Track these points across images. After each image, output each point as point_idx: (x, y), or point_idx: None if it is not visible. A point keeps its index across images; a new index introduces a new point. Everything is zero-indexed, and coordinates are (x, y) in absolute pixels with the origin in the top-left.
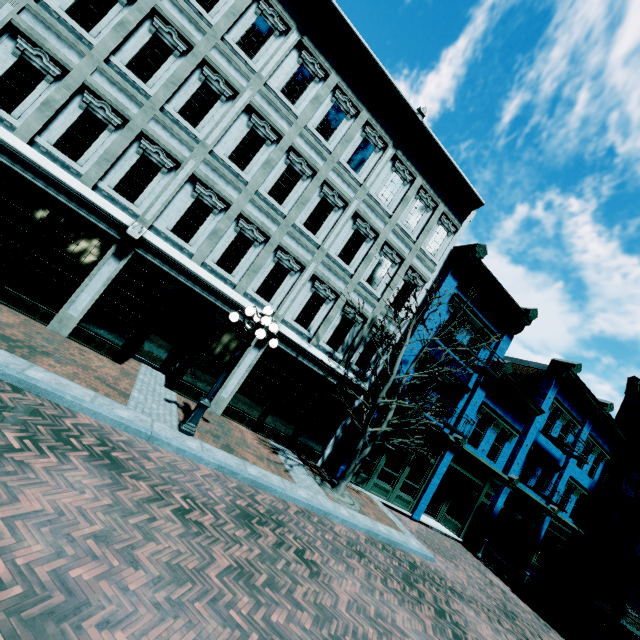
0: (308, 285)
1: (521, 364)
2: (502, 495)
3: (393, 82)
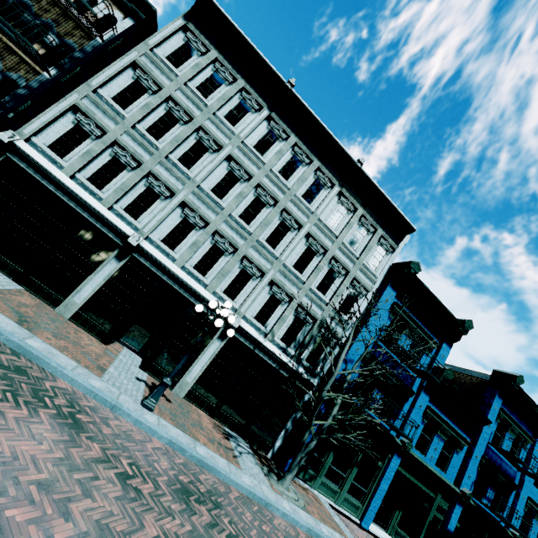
0: (267, 288)
1: (464, 373)
2: (455, 510)
3: (338, 141)
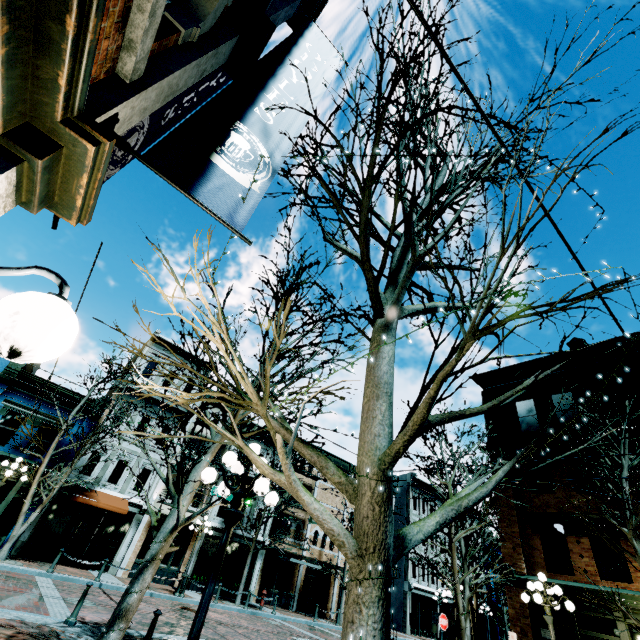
0: None
1: None
2: None
3: None
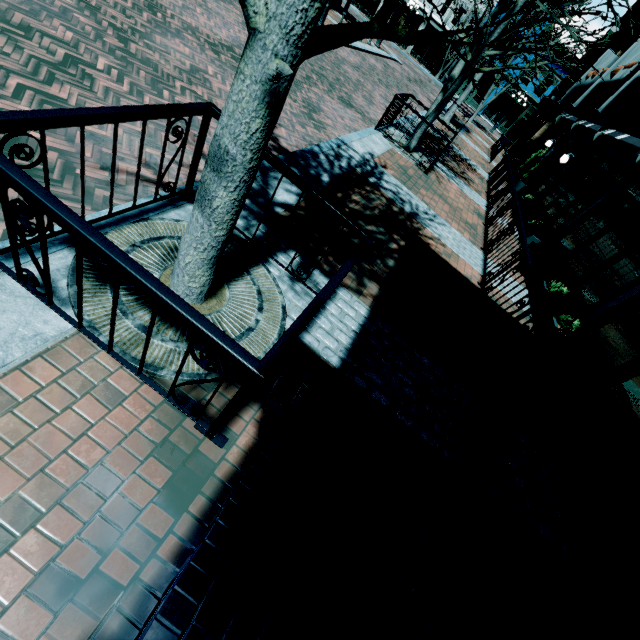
0: None
1: None
2: None
3: None
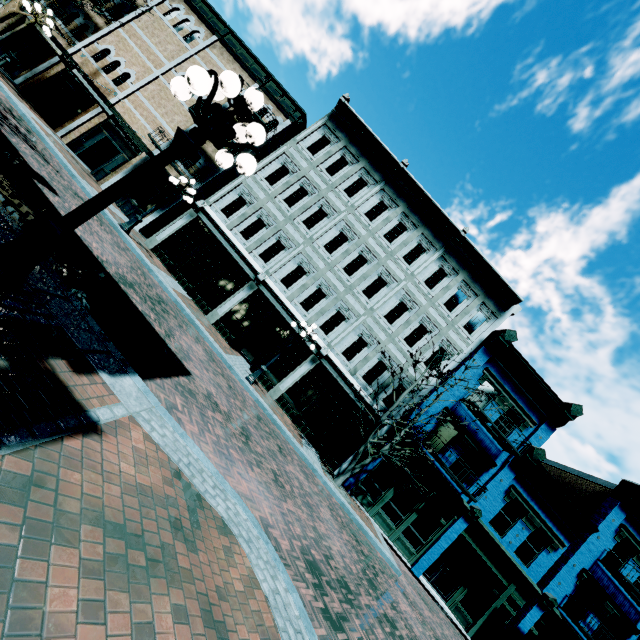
0: (357, 331)
1: (588, 479)
2: (532, 612)
3: (443, 211)
